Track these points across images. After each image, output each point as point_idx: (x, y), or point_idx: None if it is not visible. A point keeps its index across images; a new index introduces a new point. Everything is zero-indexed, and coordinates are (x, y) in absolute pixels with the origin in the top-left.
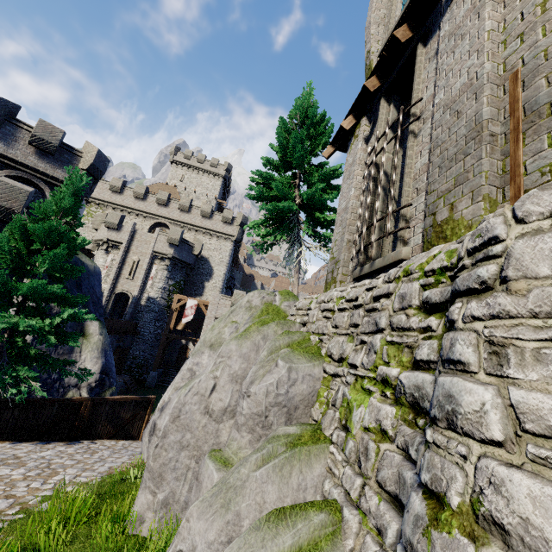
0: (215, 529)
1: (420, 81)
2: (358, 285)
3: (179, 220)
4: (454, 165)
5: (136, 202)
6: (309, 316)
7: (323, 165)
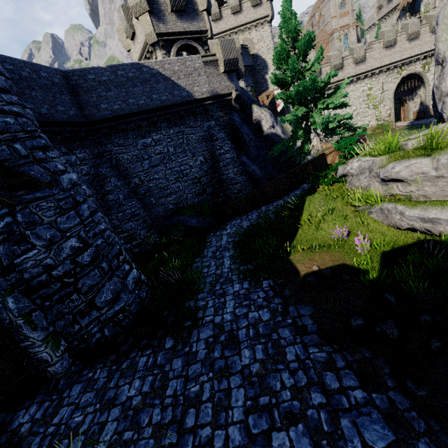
0: None
1: None
2: None
3: (218, 32)
4: None
5: None
6: None
7: None
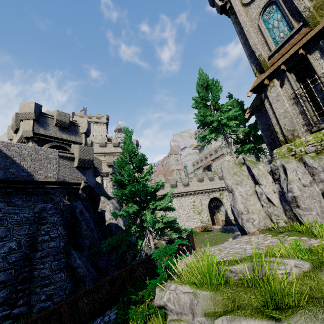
0: None
1: (316, 66)
2: None
3: (102, 152)
4: None
5: None
6: (296, 151)
7: None
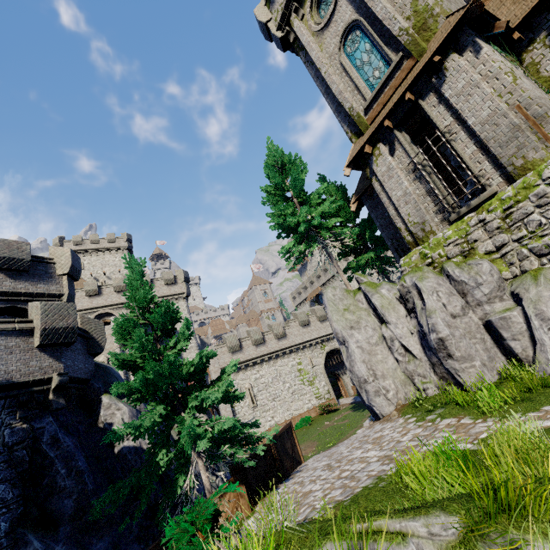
0: None
1: (434, 117)
2: (467, 219)
3: (121, 302)
4: (511, 143)
5: None
6: (434, 256)
7: None
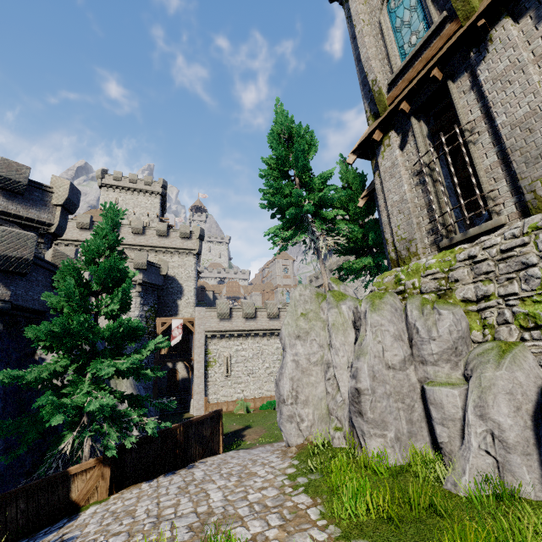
0: (504, 406)
1: (460, 106)
2: (458, 250)
3: (135, 244)
4: (541, 161)
5: (82, 233)
6: (407, 284)
7: (311, 170)
